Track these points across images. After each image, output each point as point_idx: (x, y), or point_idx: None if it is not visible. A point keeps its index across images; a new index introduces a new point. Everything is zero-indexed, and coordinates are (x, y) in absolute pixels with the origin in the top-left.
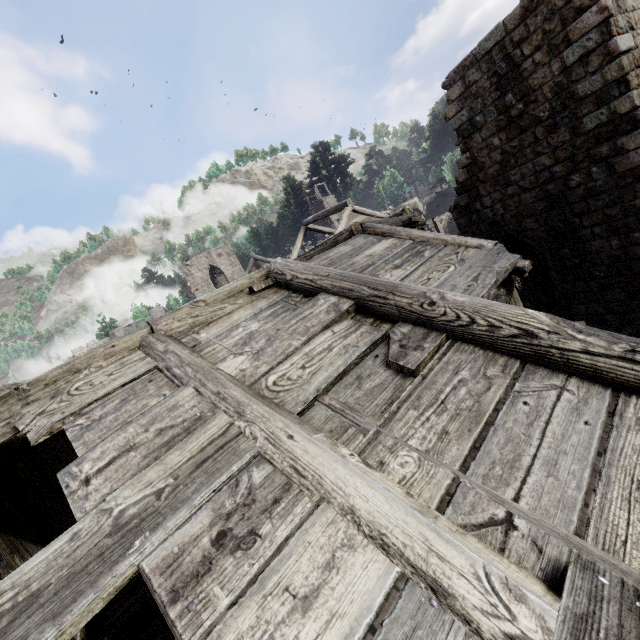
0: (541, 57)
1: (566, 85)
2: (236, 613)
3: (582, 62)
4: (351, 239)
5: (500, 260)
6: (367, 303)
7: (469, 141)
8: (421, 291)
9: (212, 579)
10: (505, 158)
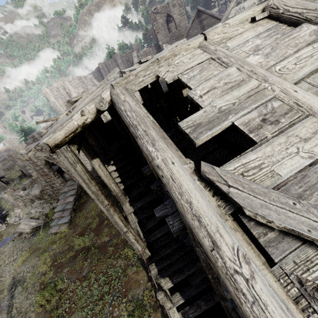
0: None
1: None
2: (277, 138)
3: None
4: None
5: None
6: None
7: None
8: None
9: (264, 130)
10: None
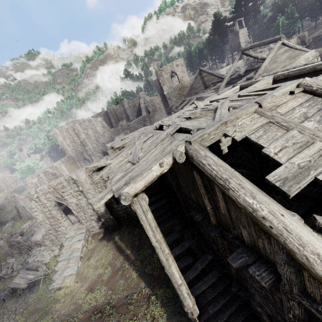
0: None
1: None
2: None
3: None
4: None
5: None
6: None
7: None
8: None
9: None
10: None
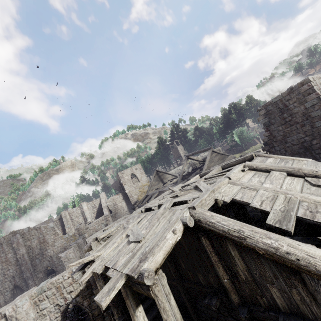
0: (296, 104)
1: (307, 113)
2: None
3: (312, 107)
4: (256, 158)
5: (318, 164)
6: (291, 172)
7: (268, 128)
8: (310, 169)
9: (318, 216)
10: (284, 134)
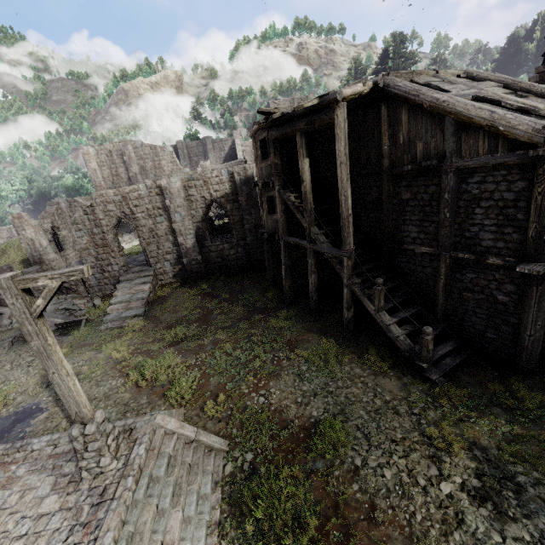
0: None
1: None
2: None
3: None
4: None
5: None
6: (508, 85)
7: None
8: (531, 83)
9: None
10: None
